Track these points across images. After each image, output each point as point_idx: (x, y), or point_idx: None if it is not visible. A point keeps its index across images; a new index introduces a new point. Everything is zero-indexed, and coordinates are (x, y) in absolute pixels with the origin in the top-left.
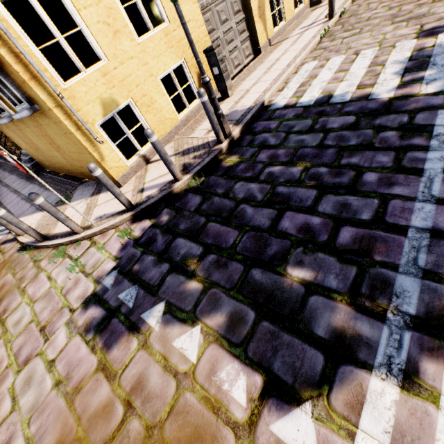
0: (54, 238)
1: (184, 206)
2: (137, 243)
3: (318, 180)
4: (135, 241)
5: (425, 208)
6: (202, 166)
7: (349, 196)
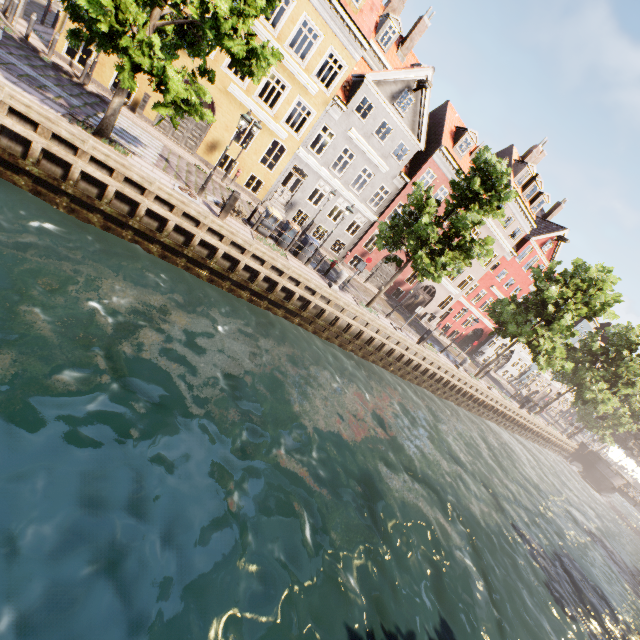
0: (5, 17)
1: (29, 50)
2: (2, 29)
3: (40, 69)
4: (4, 30)
5: (18, 62)
6: (59, 67)
7: (28, 64)
